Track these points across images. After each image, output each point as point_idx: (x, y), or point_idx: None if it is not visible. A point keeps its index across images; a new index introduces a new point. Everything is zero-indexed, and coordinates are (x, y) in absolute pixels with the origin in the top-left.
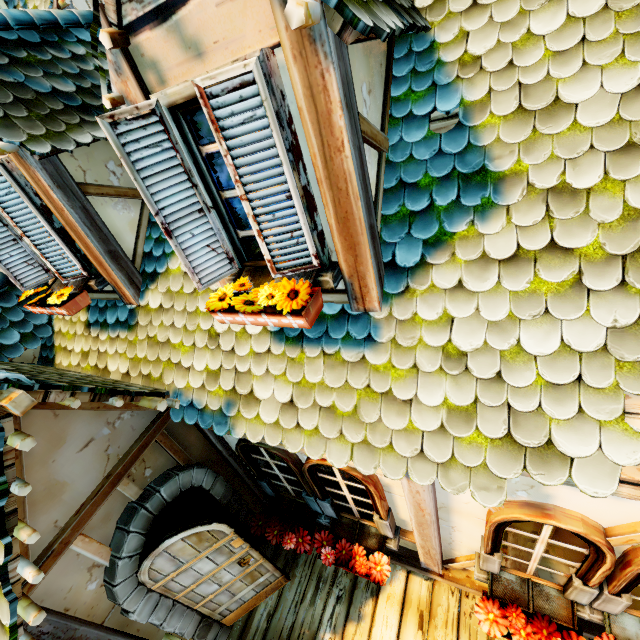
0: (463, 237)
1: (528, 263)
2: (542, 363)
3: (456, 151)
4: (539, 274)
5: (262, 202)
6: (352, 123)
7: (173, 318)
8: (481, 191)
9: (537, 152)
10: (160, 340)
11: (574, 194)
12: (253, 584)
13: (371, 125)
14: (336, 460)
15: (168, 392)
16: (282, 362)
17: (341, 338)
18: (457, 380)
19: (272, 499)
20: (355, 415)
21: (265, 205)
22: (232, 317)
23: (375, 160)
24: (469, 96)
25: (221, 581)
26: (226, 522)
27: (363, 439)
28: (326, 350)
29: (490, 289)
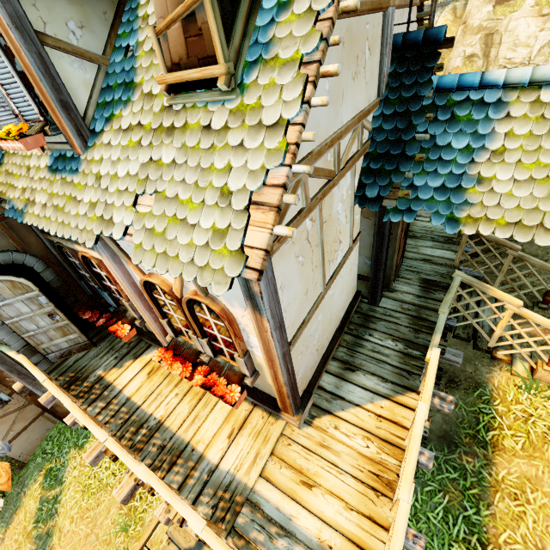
0: (117, 117)
1: (130, 131)
2: (120, 181)
3: (128, 69)
4: (132, 137)
5: (2, 77)
6: (27, 38)
7: (17, 159)
8: (129, 93)
9: (149, 73)
10: (10, 171)
11: (152, 97)
12: (66, 338)
13: (74, 46)
14: (52, 231)
15: (5, 200)
16: (48, 183)
17: (69, 169)
18: (96, 190)
19: (92, 296)
20: (63, 209)
21: (5, 79)
22: (4, 144)
23: (93, 69)
24: (140, 38)
25: (38, 324)
26: (33, 282)
27: (63, 220)
28: (63, 176)
29: (117, 144)
